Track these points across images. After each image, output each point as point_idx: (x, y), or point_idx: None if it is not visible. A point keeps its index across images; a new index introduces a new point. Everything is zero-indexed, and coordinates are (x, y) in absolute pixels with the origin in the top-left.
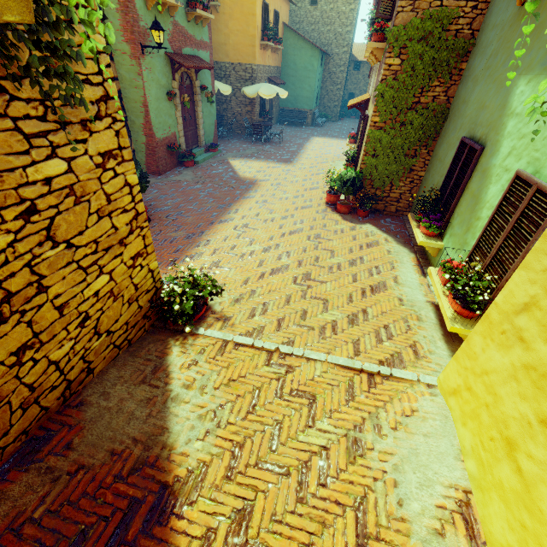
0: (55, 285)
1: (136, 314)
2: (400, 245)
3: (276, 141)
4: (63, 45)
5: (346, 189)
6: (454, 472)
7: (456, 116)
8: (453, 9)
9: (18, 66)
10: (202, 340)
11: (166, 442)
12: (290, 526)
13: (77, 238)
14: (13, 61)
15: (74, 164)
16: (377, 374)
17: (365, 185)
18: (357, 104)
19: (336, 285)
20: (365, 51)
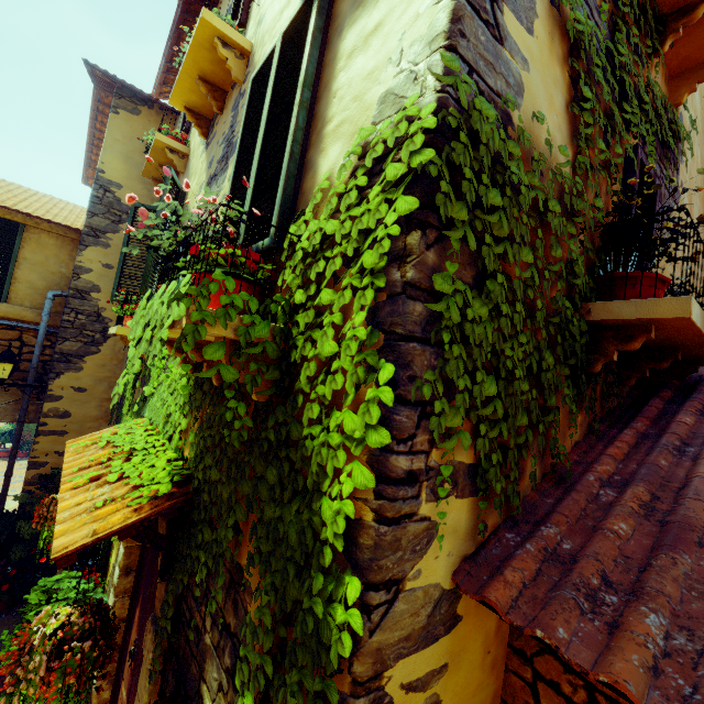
0: None
1: None
2: None
3: None
4: None
5: (5, 438)
6: None
7: None
8: None
9: None
10: None
11: None
12: None
13: None
14: None
15: None
16: None
17: (24, 435)
18: None
19: None
20: None
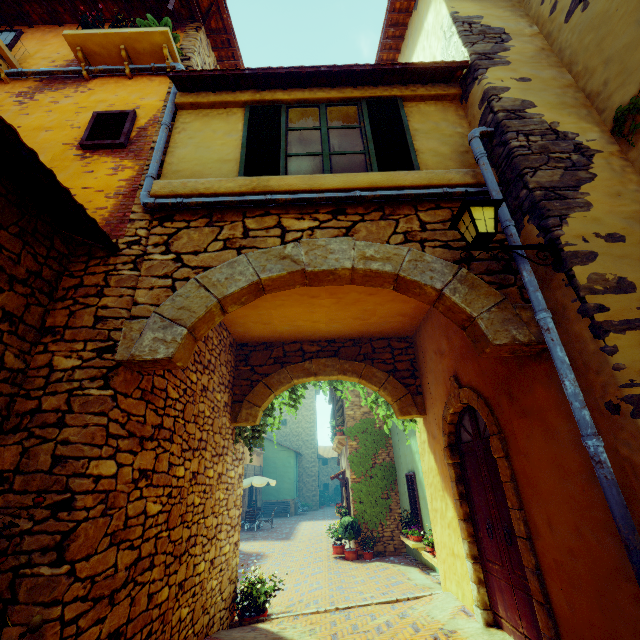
0: (222, 532)
1: (228, 597)
2: (406, 566)
3: (267, 528)
4: (262, 430)
5: (348, 533)
6: (455, 603)
7: (399, 466)
8: (373, 418)
9: (241, 437)
10: (277, 619)
11: (286, 639)
12: (379, 638)
13: (229, 511)
14: (240, 436)
15: (235, 475)
16: (408, 600)
17: (362, 529)
18: (337, 475)
19: (364, 586)
20: (333, 443)
